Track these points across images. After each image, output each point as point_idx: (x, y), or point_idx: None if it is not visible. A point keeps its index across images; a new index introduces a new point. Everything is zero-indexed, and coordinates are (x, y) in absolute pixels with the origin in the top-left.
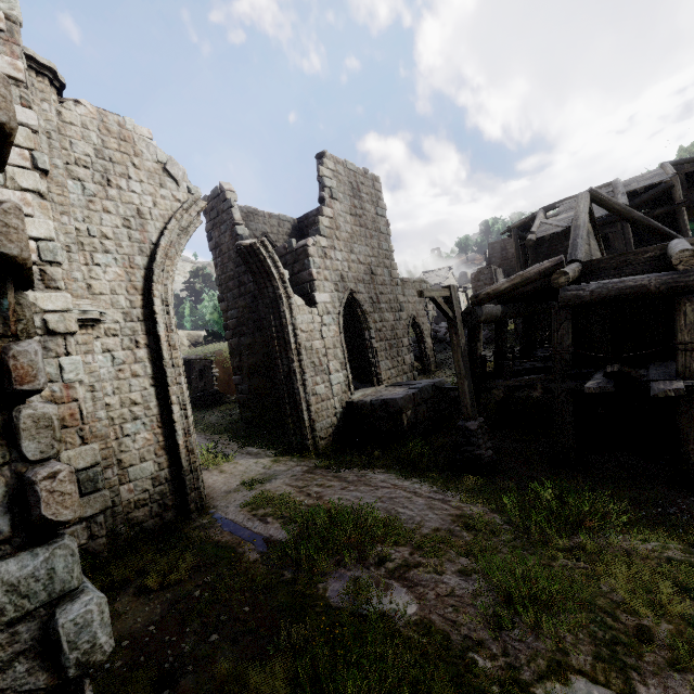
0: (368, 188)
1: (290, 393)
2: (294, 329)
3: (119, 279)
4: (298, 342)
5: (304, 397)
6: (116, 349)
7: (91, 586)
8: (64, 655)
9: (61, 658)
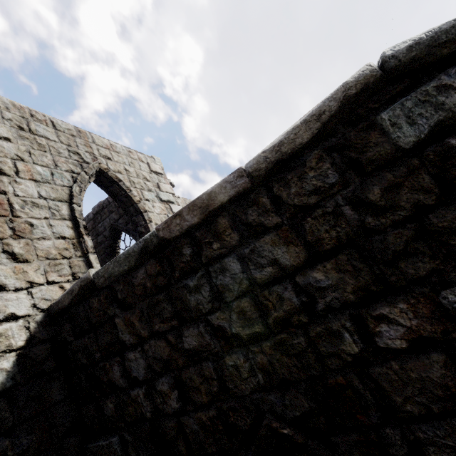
0: None
1: None
2: None
3: None
4: None
5: None
6: None
7: None
8: None
9: None
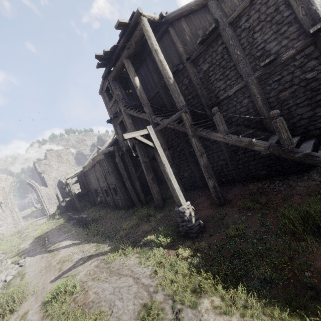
0: (64, 152)
1: (42, 205)
2: (40, 194)
3: (2, 198)
4: (42, 196)
5: (45, 205)
6: (3, 208)
7: None
8: None
9: None
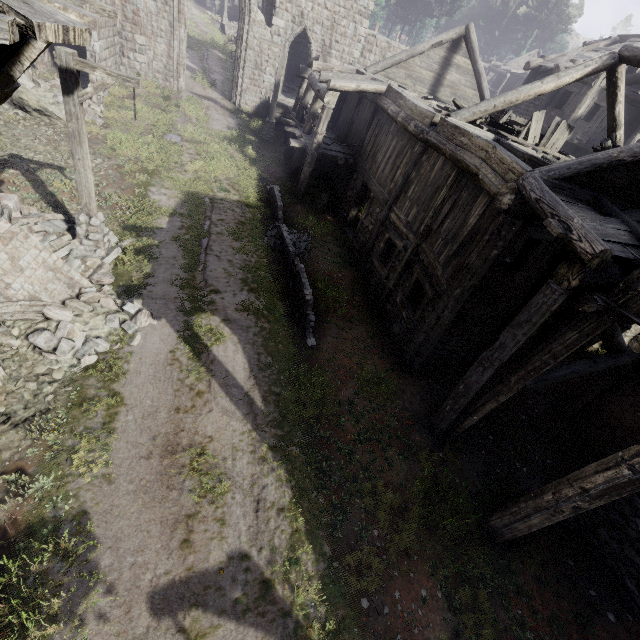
0: None
1: (237, 70)
2: (247, 34)
3: None
4: (247, 43)
5: (242, 76)
6: (158, 2)
7: (99, 44)
8: (93, 48)
9: (93, 48)
